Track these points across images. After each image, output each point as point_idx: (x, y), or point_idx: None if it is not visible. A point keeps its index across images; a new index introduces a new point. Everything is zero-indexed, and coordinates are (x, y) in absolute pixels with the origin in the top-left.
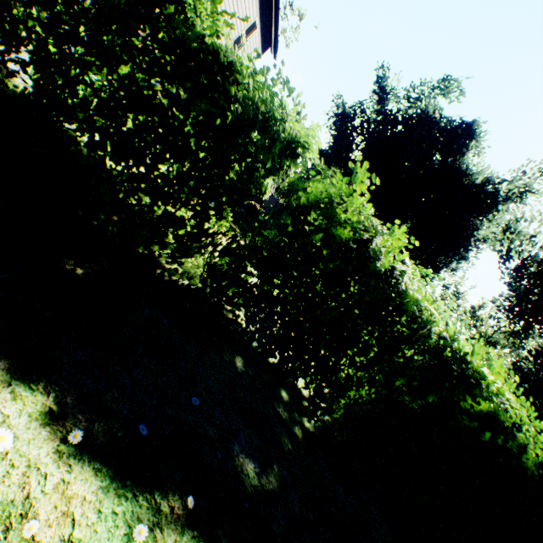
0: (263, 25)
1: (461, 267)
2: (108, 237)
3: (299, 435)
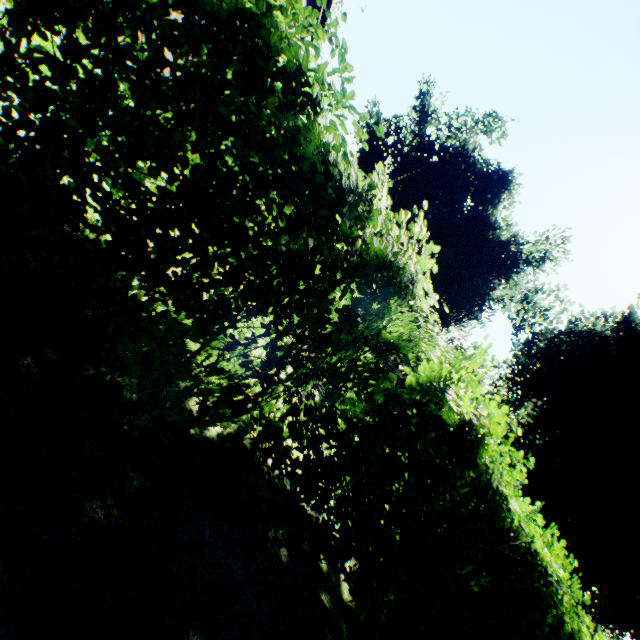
0: (310, 4)
1: (470, 324)
2: (126, 402)
3: (343, 626)
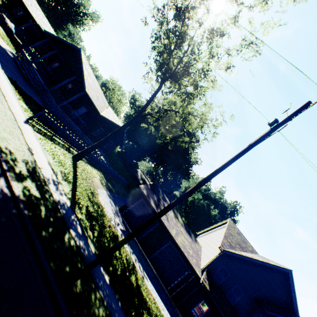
0: None
1: None
2: None
3: None
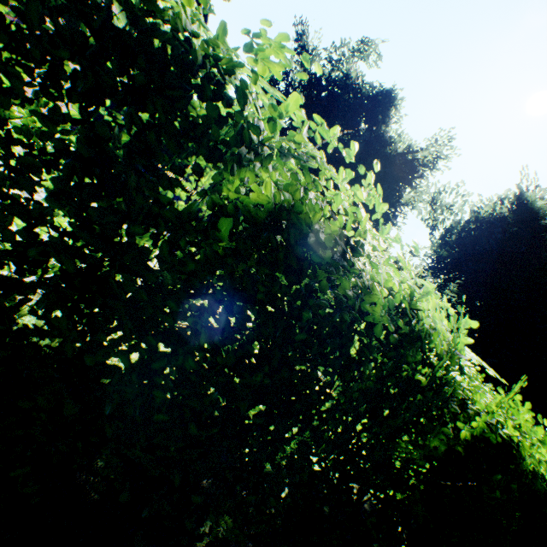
0: None
1: None
2: None
3: None
